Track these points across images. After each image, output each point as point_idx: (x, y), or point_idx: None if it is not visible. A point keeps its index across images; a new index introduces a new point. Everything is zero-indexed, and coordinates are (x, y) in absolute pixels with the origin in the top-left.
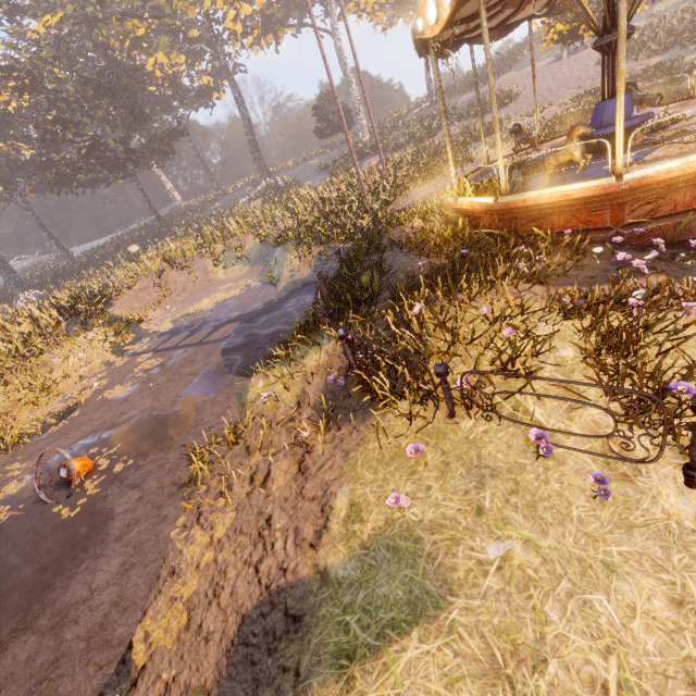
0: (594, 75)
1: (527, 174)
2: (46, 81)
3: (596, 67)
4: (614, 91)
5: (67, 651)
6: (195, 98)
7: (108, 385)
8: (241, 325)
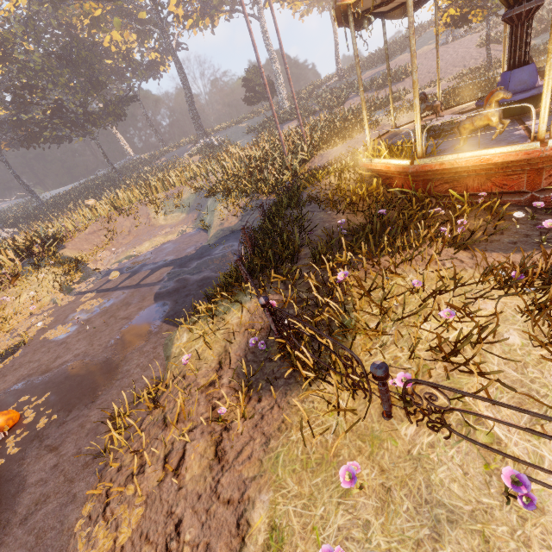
0: (476, 56)
1: (439, 138)
2: (15, 52)
3: (478, 50)
4: (521, 61)
5: None
6: (144, 70)
7: (51, 324)
8: (175, 270)
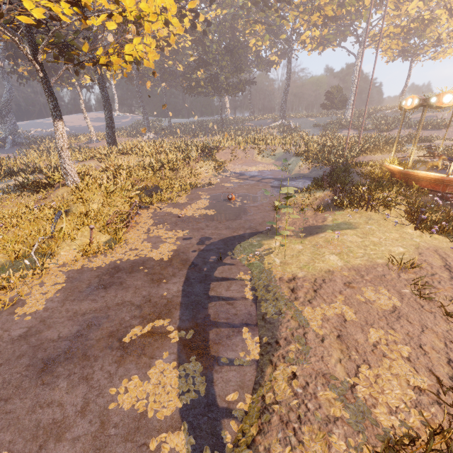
0: None
1: (421, 165)
2: (207, 41)
3: None
4: None
5: (255, 224)
6: (264, 65)
7: (221, 182)
8: (276, 181)
